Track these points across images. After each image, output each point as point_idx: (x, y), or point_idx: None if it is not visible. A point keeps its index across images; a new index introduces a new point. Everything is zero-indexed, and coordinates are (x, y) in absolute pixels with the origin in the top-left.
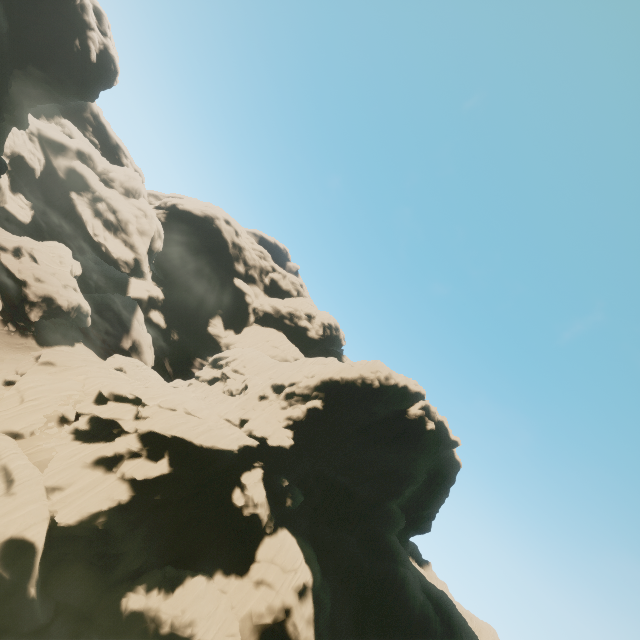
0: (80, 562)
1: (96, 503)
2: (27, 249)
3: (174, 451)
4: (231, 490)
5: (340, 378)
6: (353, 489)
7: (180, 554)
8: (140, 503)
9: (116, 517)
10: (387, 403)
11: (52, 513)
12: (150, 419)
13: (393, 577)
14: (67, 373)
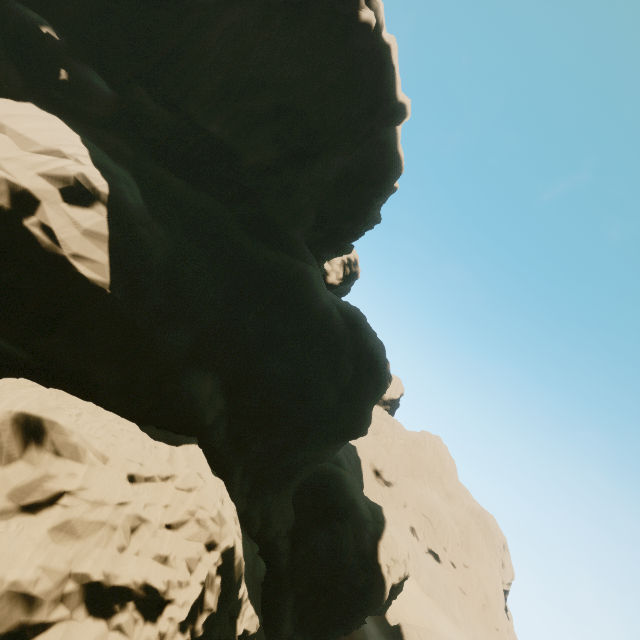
0: None
1: None
2: None
3: None
4: None
5: None
6: (234, 148)
7: None
8: None
9: None
10: None
11: None
12: None
13: (288, 267)
14: None
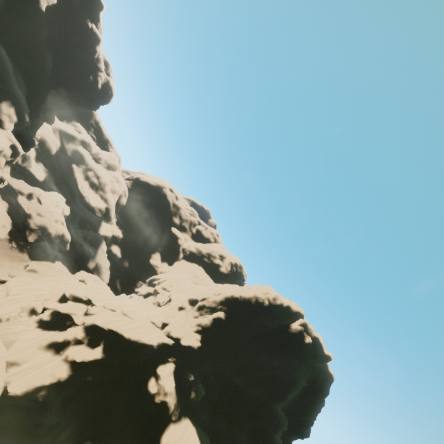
0: (18, 430)
1: (41, 378)
2: (36, 195)
3: (108, 341)
4: (148, 379)
5: (239, 296)
6: (246, 390)
7: (100, 432)
8: (75, 382)
9: (54, 392)
10: (274, 319)
11: (6, 384)
12: (95, 315)
13: None
14: (44, 279)
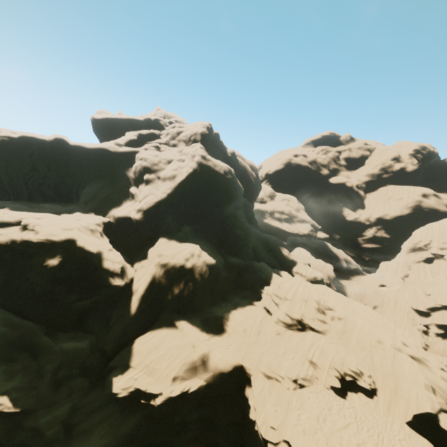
0: None
1: None
2: None
3: None
4: None
5: None
6: None
7: None
8: None
9: None
10: None
11: None
12: None
13: None
14: (385, 307)
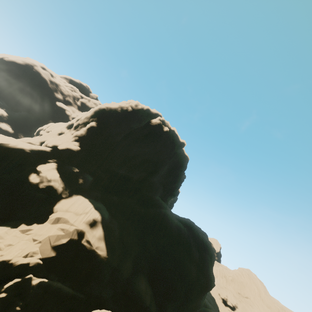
0: None
1: None
2: None
3: None
4: (28, 175)
5: (105, 107)
6: (129, 176)
7: None
8: None
9: None
10: (139, 121)
11: None
12: None
13: (158, 214)
14: None
